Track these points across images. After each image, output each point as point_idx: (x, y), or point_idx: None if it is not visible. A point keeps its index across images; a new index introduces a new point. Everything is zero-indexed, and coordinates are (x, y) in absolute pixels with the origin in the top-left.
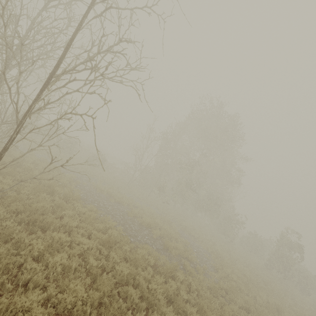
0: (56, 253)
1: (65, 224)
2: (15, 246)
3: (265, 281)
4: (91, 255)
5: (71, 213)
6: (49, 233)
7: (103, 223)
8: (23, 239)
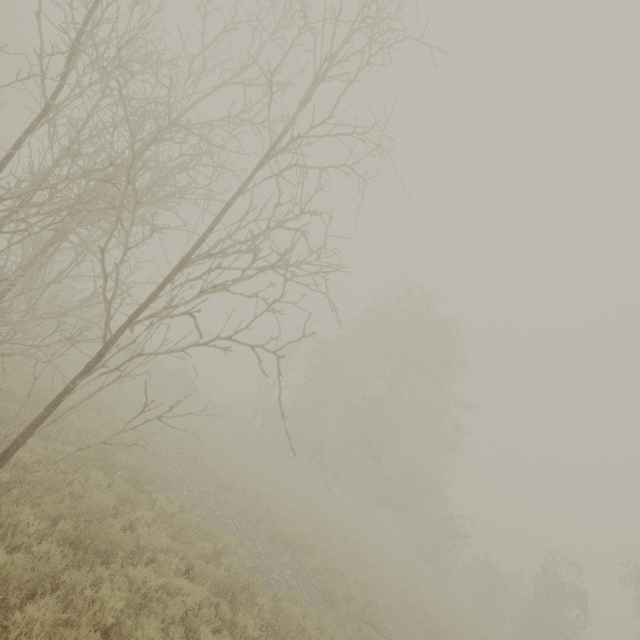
0: (143, 618)
1: (144, 546)
2: (59, 602)
3: None
4: (202, 620)
5: (150, 515)
6: (116, 568)
7: (212, 541)
8: (81, 586)
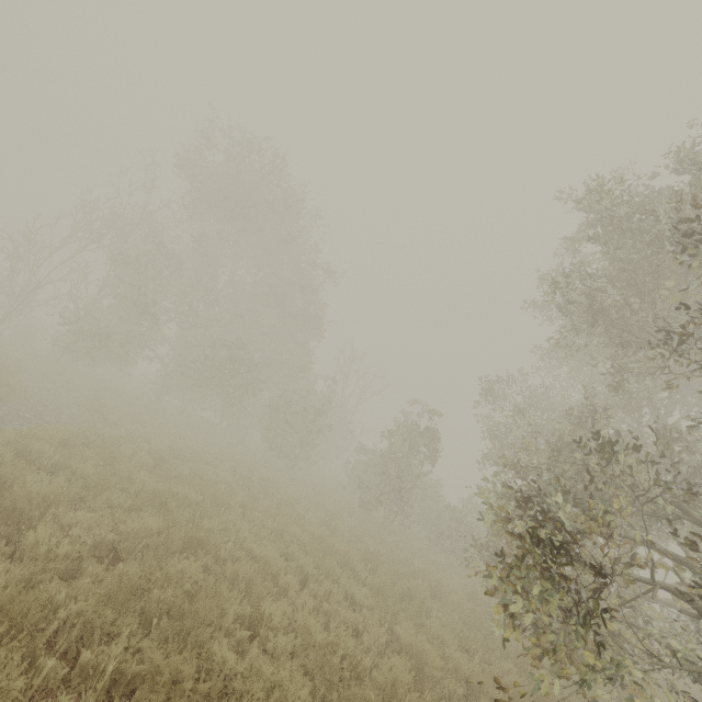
0: None
1: None
2: None
3: (270, 494)
4: None
5: None
6: None
7: None
8: None
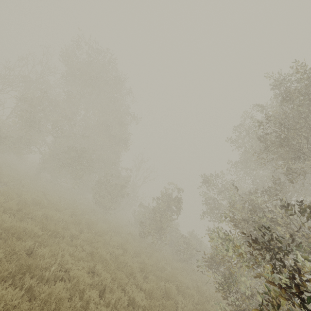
0: None
1: None
2: None
3: (91, 229)
4: None
5: None
6: None
7: None
8: None
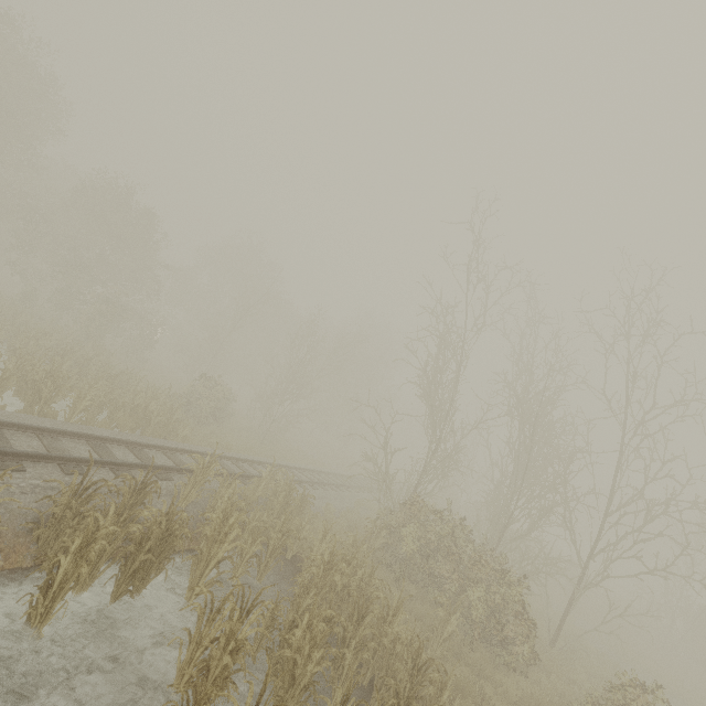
0: None
1: None
2: None
3: None
4: None
5: None
6: None
7: None
8: None
